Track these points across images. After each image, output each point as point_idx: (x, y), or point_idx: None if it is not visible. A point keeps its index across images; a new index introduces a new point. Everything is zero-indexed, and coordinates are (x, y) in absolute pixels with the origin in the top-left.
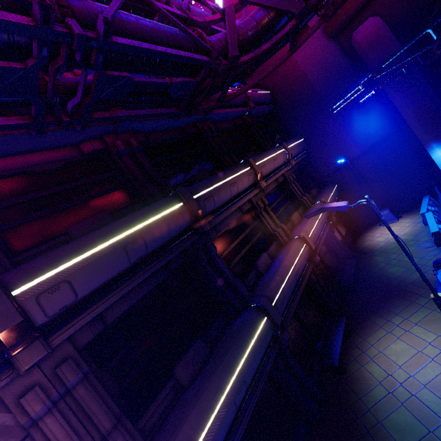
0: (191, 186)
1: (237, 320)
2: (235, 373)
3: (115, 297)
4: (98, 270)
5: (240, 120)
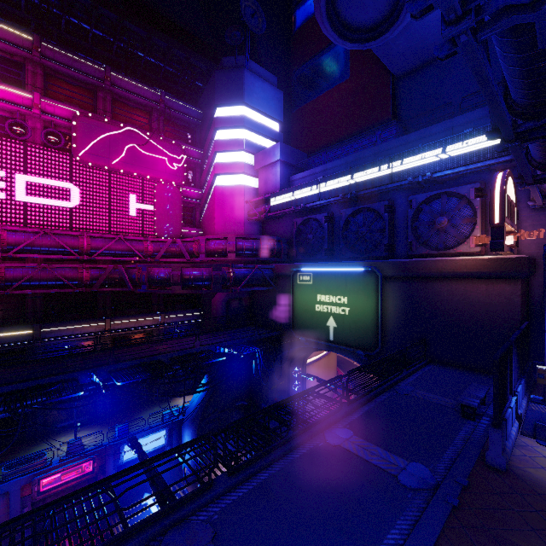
0: (49, 323)
1: None
2: None
3: None
4: None
5: None
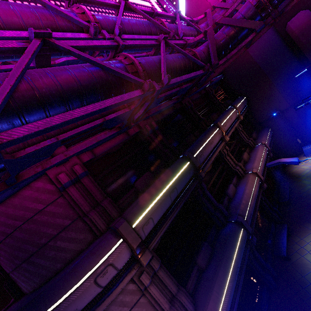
0: (189, 148)
1: (224, 230)
2: (232, 262)
3: (168, 223)
4: (161, 209)
5: (203, 91)
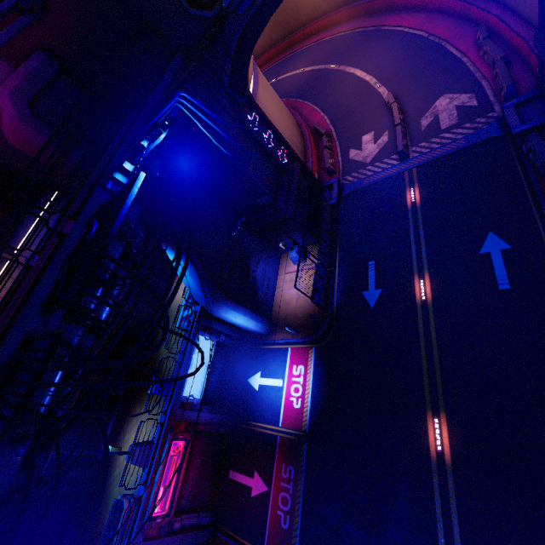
0: None
1: None
2: None
3: None
4: None
5: None
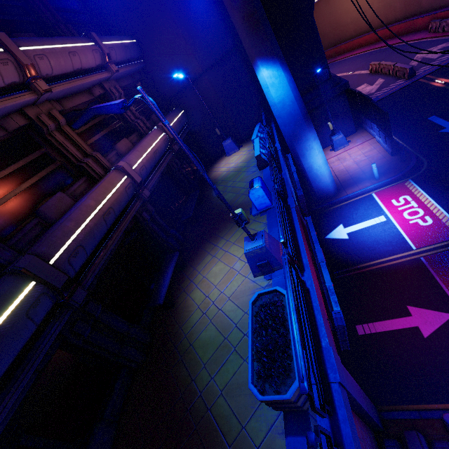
0: None
1: None
2: None
3: None
4: None
5: None
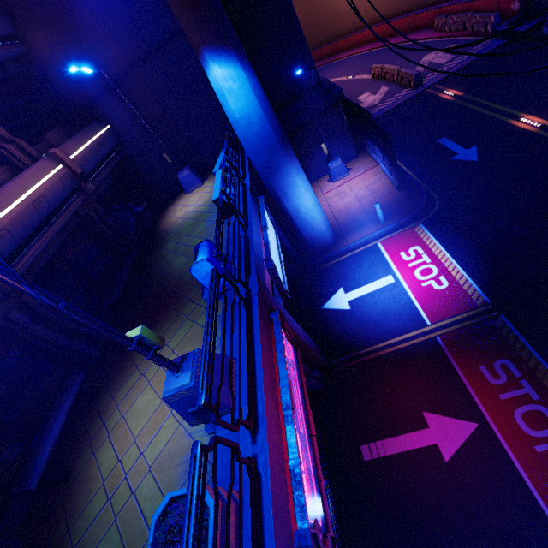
0: None
1: None
2: None
3: None
4: None
5: None
